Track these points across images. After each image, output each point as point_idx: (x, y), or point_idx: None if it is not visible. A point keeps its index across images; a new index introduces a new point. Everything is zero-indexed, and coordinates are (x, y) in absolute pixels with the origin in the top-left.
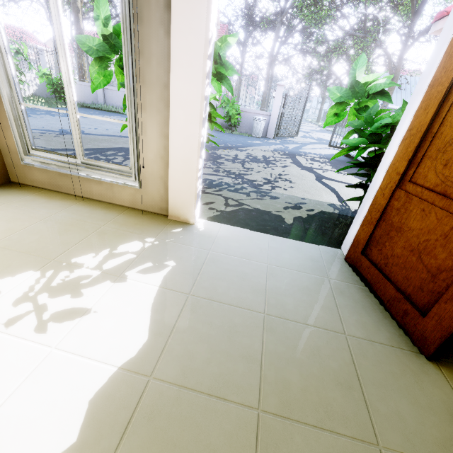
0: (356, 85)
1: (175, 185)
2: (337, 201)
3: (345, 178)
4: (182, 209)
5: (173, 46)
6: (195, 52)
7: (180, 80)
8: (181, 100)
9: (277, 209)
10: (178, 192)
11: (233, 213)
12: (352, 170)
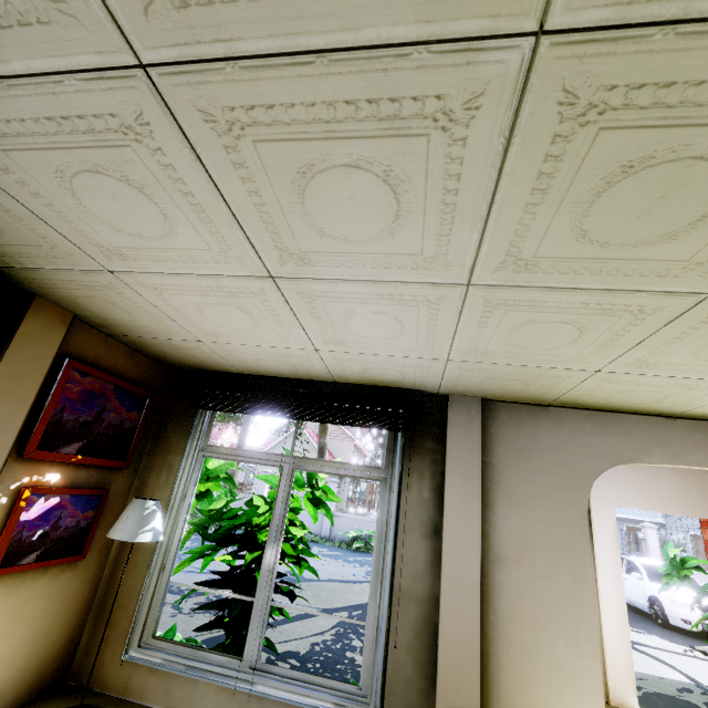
0: (672, 561)
1: (612, 664)
2: (689, 680)
3: (655, 641)
4: (624, 692)
5: (598, 561)
6: (613, 565)
7: (605, 580)
8: (608, 593)
9: (674, 692)
10: (617, 672)
11: (647, 698)
12: (646, 626)
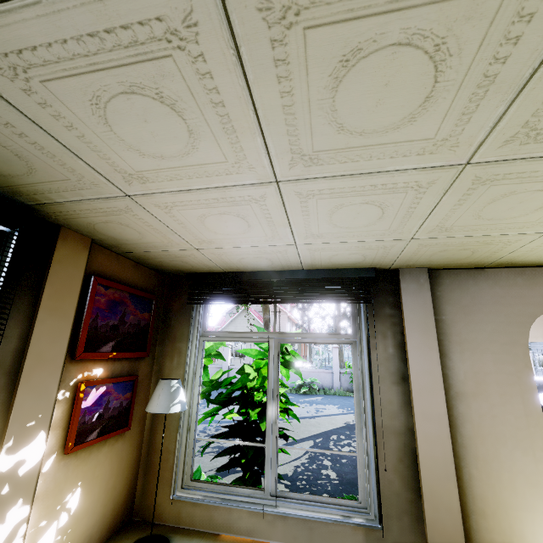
0: None
1: None
2: None
3: None
4: None
5: None
6: None
7: None
8: None
9: None
10: None
11: None
12: None
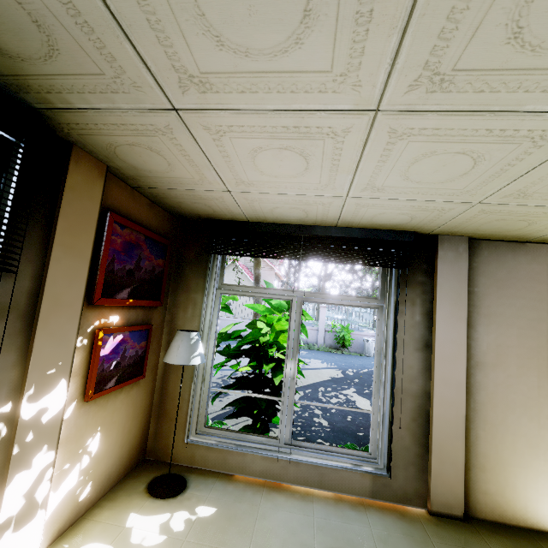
0: None
1: None
2: None
3: None
4: None
5: None
6: None
7: None
8: None
9: None
10: None
11: None
12: None
